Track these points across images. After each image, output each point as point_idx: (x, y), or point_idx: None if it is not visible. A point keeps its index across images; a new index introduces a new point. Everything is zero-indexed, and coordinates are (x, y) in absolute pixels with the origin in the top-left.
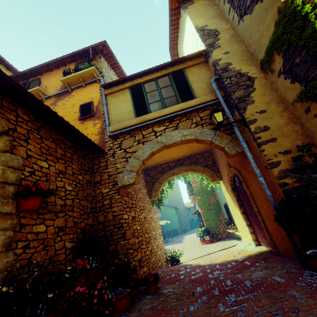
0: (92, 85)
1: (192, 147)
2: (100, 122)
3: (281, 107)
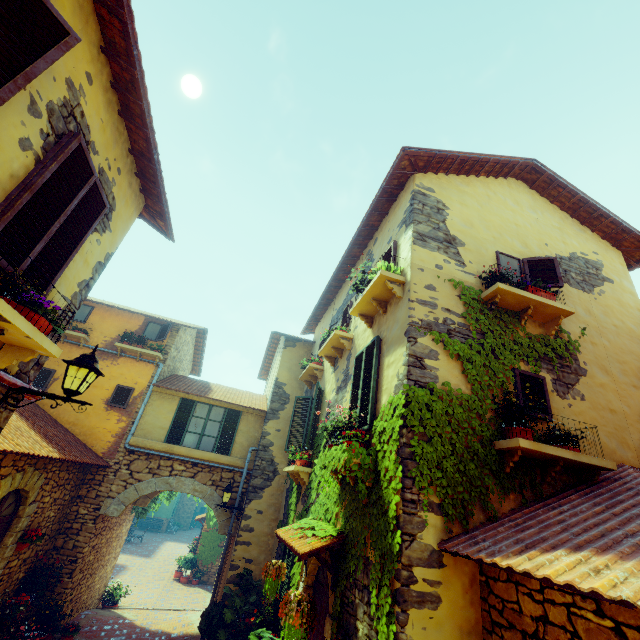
0: (147, 364)
1: None
2: (127, 422)
3: (275, 515)
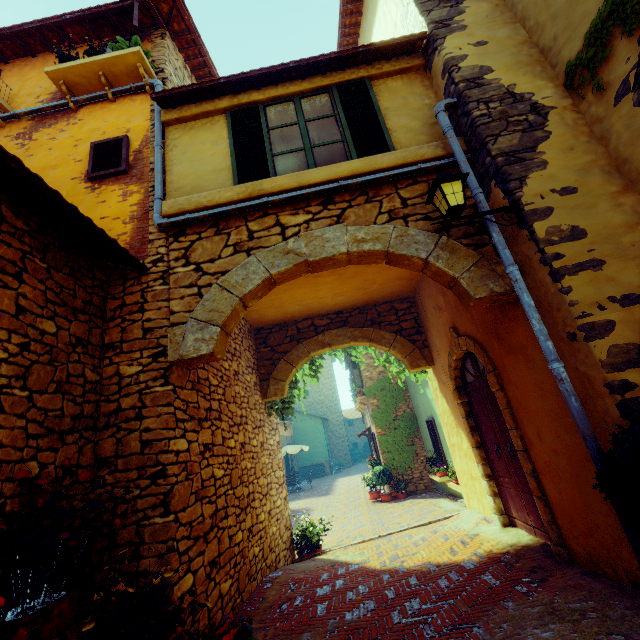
0: (133, 98)
1: (372, 285)
2: (142, 190)
3: (615, 183)
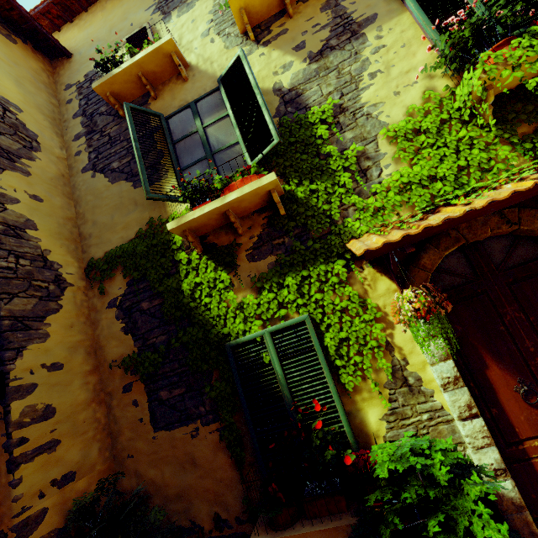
0: None
1: None
2: None
3: (91, 362)
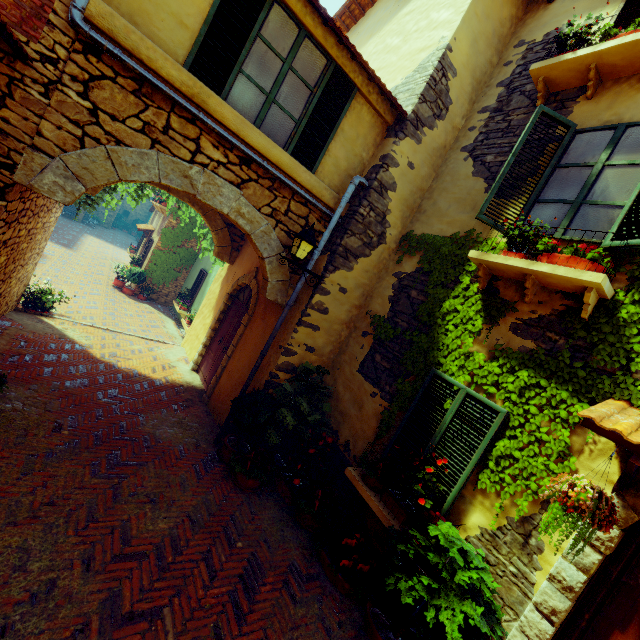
0: None
1: None
2: None
3: (360, 301)
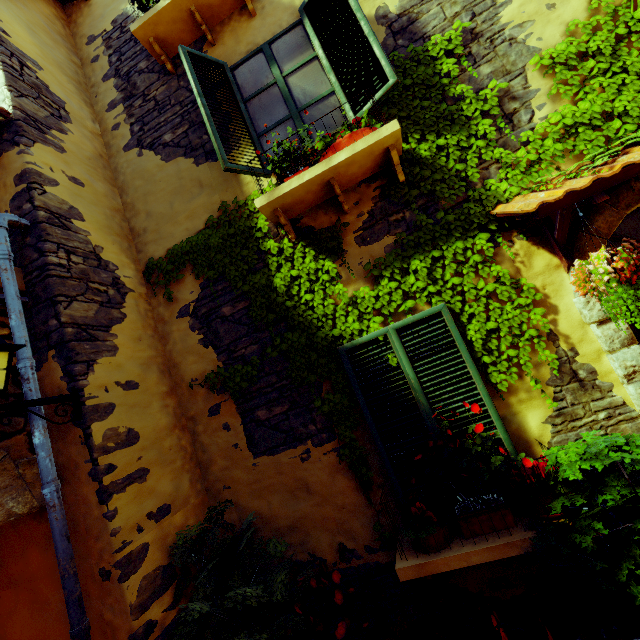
0: None
1: None
2: None
3: (166, 382)
